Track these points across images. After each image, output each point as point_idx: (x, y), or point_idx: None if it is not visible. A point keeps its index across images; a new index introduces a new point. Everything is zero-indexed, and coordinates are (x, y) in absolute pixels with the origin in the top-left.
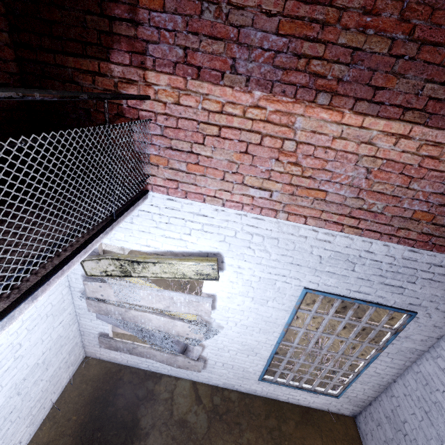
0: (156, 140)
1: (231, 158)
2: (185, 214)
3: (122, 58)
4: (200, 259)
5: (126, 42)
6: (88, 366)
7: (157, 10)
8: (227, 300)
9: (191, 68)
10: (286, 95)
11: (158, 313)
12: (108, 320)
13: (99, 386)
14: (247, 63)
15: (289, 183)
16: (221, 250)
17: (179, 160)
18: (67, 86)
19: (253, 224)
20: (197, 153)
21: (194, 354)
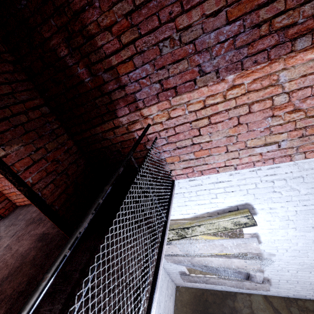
0: (165, 147)
1: (227, 134)
2: (207, 185)
3: (124, 111)
4: (233, 214)
5: (122, 100)
6: (181, 293)
7: (131, 71)
8: (270, 235)
9: (169, 91)
10: (259, 63)
11: (215, 256)
12: (181, 264)
13: (194, 308)
14: (211, 61)
15: (294, 128)
16: (248, 201)
17: (186, 153)
18: (102, 143)
19: (270, 173)
20: (198, 143)
21: (257, 279)
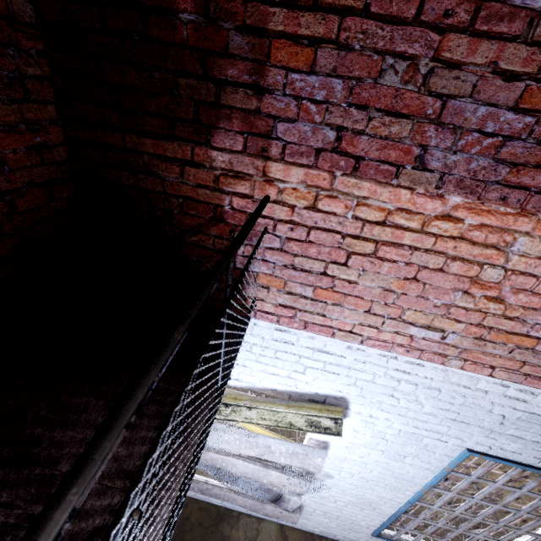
0: (270, 254)
1: (387, 285)
2: (301, 349)
3: (231, 142)
4: (317, 408)
5: (241, 117)
6: None
7: (300, 70)
8: (345, 450)
9: (345, 158)
10: (507, 203)
11: (245, 458)
12: None
13: None
14: (447, 154)
15: (478, 323)
16: (347, 395)
17: (302, 282)
18: (140, 178)
19: (404, 369)
20: (332, 275)
21: (289, 505)
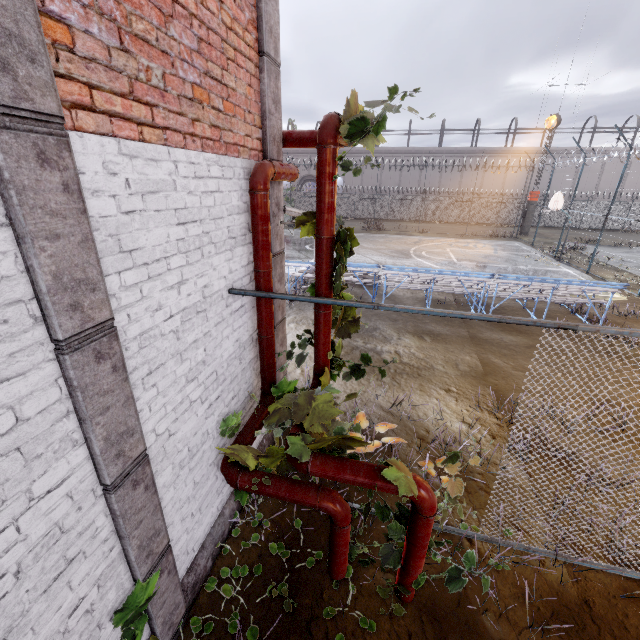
0: None
1: None
2: None
3: None
4: None
5: None
6: None
7: None
8: None
9: None
10: None
11: None
12: None
13: None
14: None
15: None
16: None
17: None
18: None
19: None
20: None
21: None
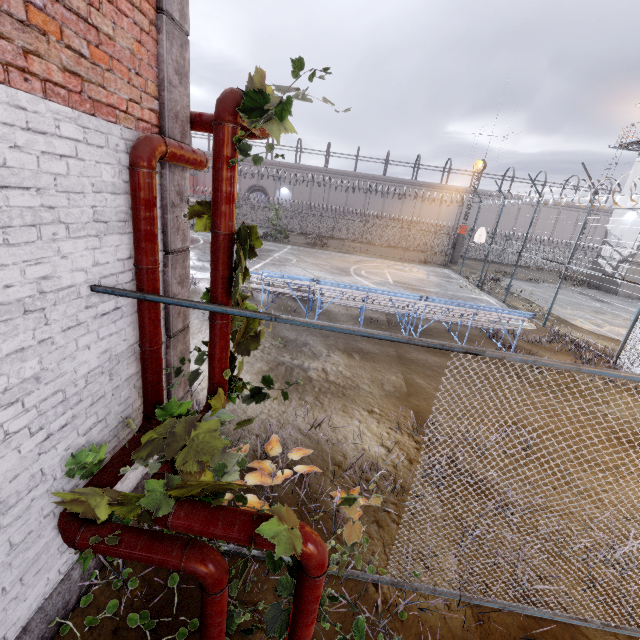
0: None
1: None
2: None
3: None
4: None
5: None
6: None
7: None
8: None
9: None
10: None
11: None
12: None
13: None
14: None
15: None
16: None
17: None
18: None
19: None
20: None
21: None
